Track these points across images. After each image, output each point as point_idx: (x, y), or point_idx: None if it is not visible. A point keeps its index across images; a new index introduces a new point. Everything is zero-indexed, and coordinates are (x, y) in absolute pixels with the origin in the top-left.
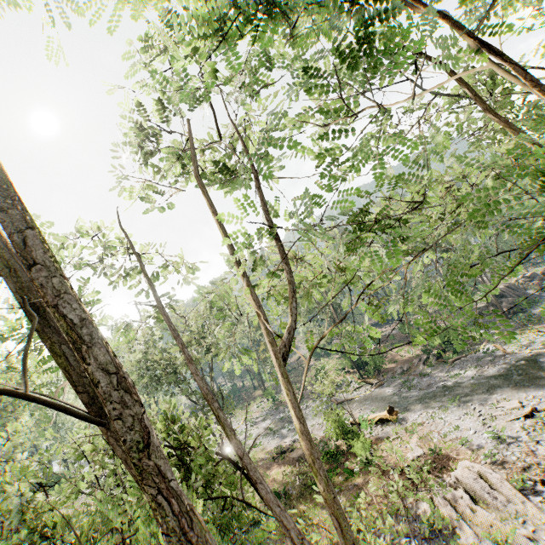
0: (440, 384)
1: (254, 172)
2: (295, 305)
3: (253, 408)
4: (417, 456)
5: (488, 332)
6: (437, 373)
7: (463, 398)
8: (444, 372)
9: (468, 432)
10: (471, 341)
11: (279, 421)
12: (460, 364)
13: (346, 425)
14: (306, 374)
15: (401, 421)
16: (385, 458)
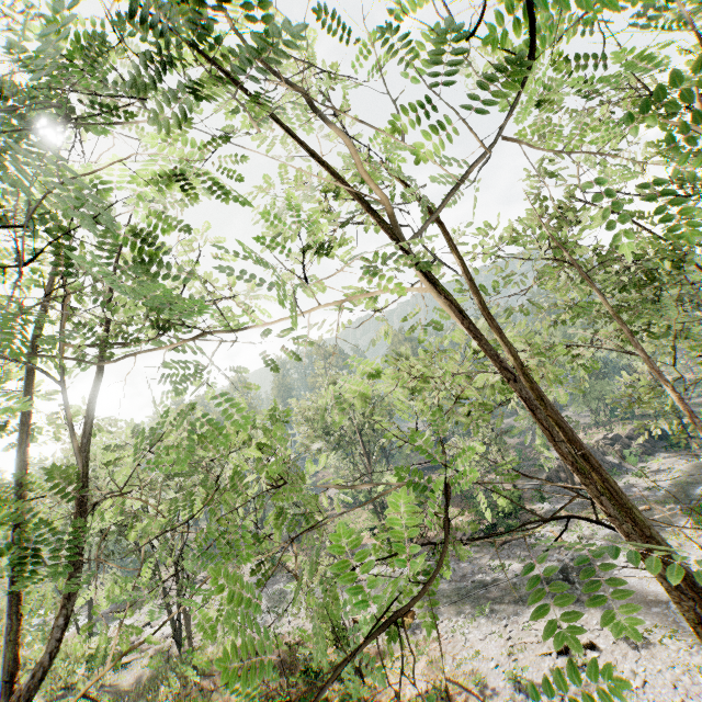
0: (478, 577)
1: (96, 371)
2: (64, 621)
3: (245, 568)
4: (417, 692)
5: (553, 507)
6: (479, 558)
7: (498, 605)
8: (488, 559)
9: (489, 663)
10: (530, 517)
11: (270, 598)
12: (508, 550)
13: (341, 627)
14: (328, 526)
15: (415, 629)
16: (378, 688)
